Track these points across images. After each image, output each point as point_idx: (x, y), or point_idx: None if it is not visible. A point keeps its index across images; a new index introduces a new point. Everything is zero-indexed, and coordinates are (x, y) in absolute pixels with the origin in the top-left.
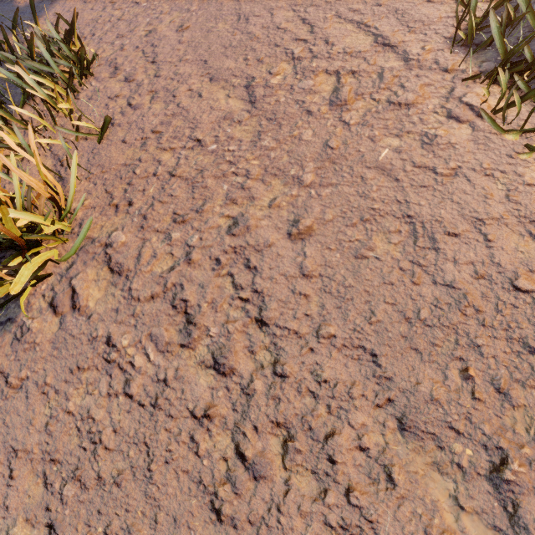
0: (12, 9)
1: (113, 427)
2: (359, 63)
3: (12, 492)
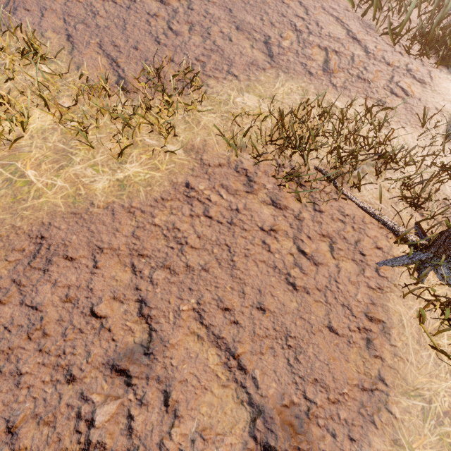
0: None
1: (105, 11)
2: None
3: (44, 22)
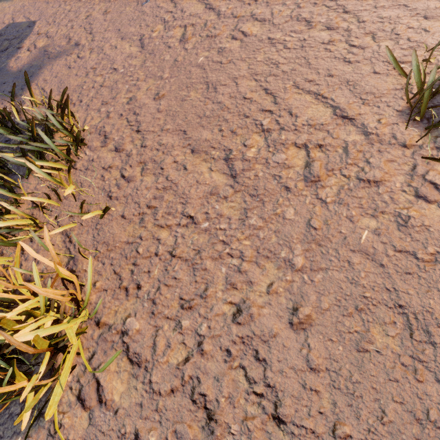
0: (7, 74)
1: None
2: (323, 136)
3: None
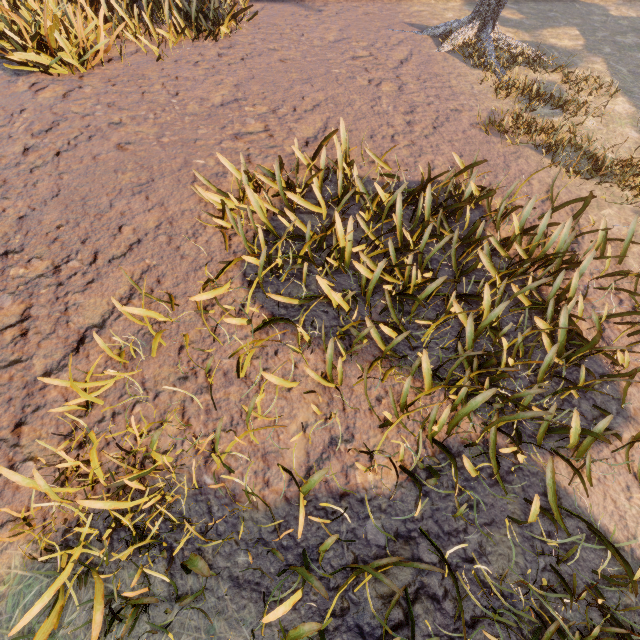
0: None
1: None
2: (282, 136)
3: None
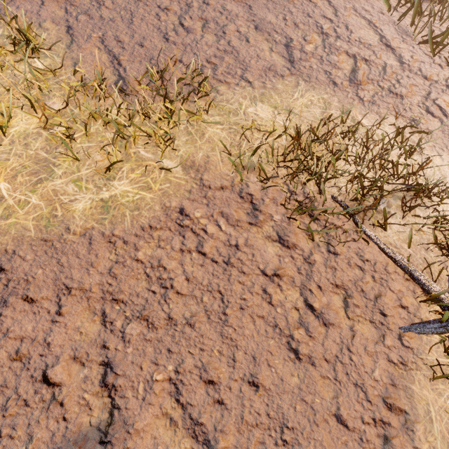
0: None
1: (112, 2)
2: None
3: (44, 11)
